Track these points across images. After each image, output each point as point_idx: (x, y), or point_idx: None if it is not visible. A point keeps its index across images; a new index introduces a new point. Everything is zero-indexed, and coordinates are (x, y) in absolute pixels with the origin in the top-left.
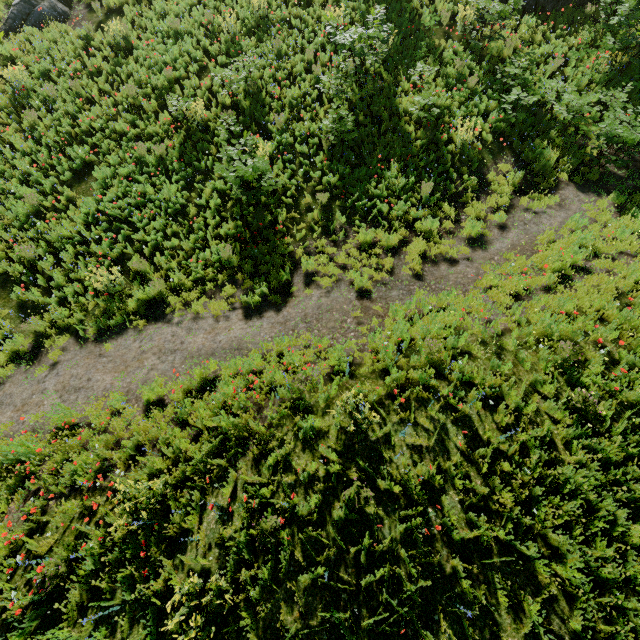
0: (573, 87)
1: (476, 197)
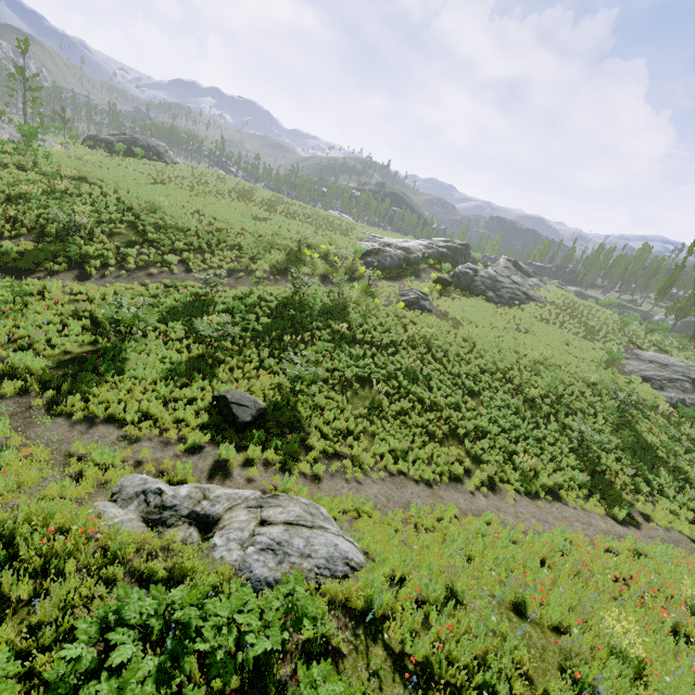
0: None
1: None
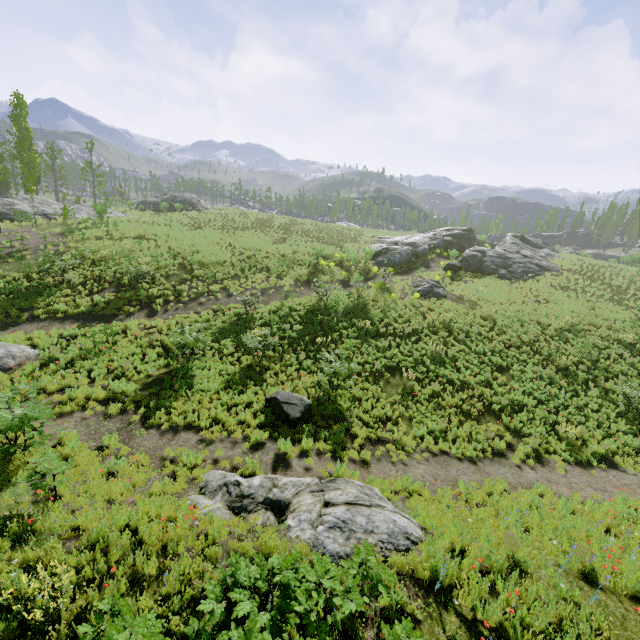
0: None
1: None
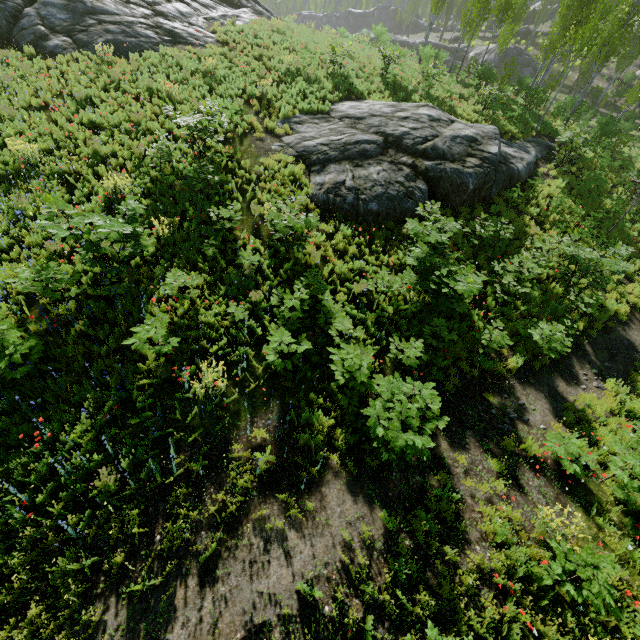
0: (360, 331)
1: (199, 490)
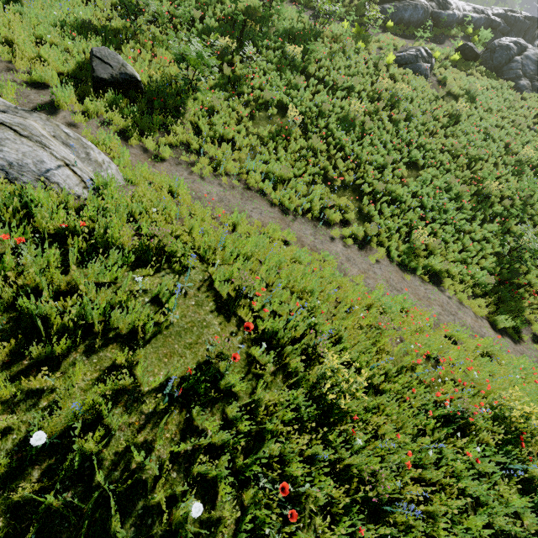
0: None
1: None
